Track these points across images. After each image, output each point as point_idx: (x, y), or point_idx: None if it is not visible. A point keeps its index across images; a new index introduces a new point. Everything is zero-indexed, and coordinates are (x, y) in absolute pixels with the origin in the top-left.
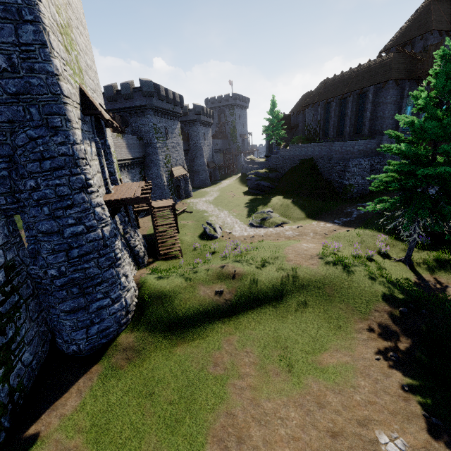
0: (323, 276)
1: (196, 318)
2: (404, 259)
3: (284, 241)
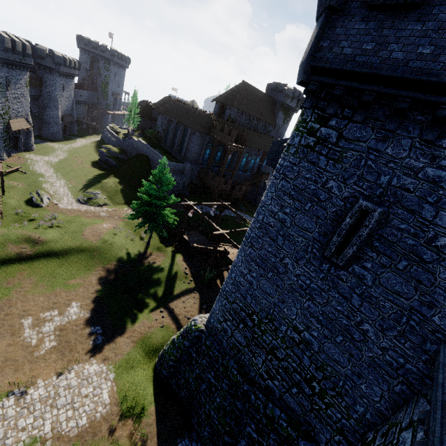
0: (97, 246)
1: (2, 261)
2: (147, 242)
3: (95, 219)
